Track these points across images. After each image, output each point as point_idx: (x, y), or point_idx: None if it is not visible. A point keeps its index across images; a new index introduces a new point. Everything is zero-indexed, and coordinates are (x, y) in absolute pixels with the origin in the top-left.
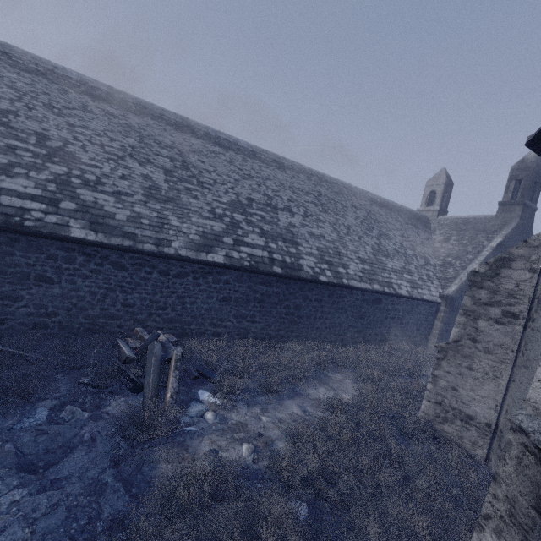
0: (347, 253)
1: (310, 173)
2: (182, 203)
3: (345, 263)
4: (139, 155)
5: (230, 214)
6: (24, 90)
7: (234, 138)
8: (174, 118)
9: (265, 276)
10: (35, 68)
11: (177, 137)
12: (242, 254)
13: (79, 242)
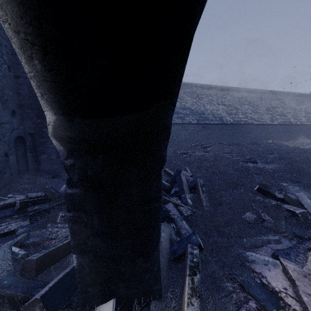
0: (299, 115)
1: (271, 92)
2: (259, 112)
3: (300, 118)
4: (242, 103)
5: (268, 112)
6: (215, 95)
7: (248, 88)
8: (234, 88)
9: (284, 125)
10: (208, 87)
11: (239, 94)
12: (279, 121)
13: (256, 124)
